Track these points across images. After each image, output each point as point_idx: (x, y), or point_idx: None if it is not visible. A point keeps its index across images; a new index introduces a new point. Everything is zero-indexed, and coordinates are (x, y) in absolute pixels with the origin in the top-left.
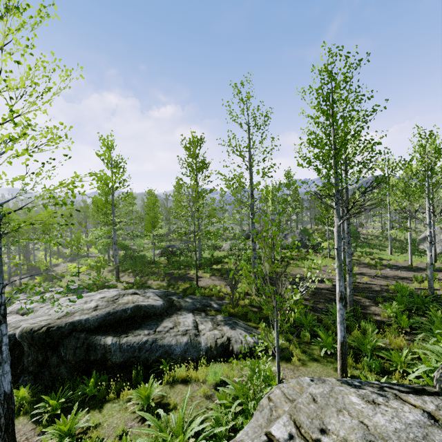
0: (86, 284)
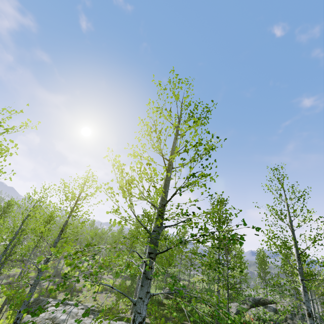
0: (102, 307)
